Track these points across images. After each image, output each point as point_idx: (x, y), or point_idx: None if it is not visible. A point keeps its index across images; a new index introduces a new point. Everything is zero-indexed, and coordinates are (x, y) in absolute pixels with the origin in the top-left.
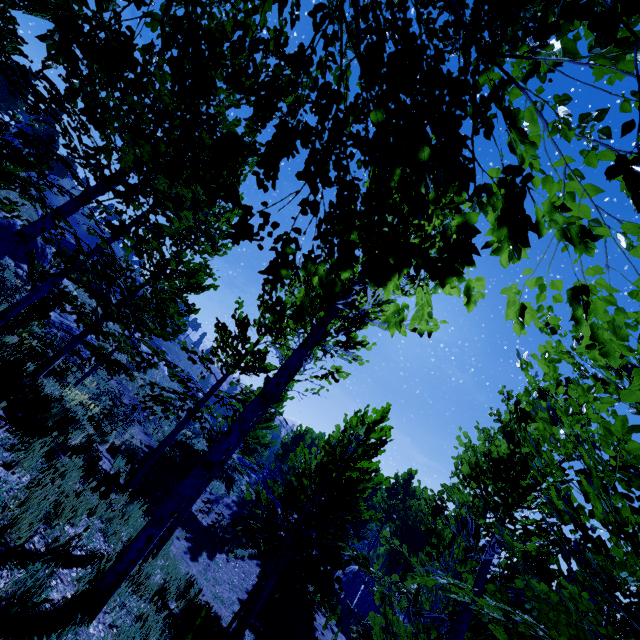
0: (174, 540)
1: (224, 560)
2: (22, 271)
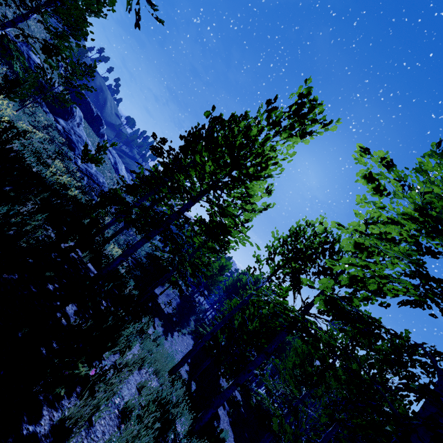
0: (156, 327)
1: (177, 336)
2: (59, 125)
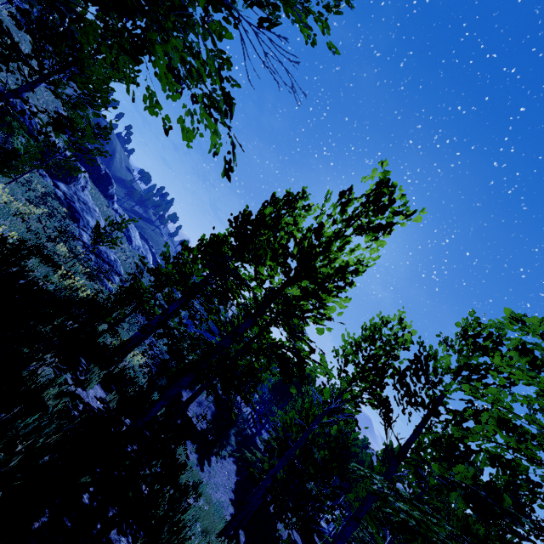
0: (189, 455)
1: (215, 462)
2: (59, 191)
